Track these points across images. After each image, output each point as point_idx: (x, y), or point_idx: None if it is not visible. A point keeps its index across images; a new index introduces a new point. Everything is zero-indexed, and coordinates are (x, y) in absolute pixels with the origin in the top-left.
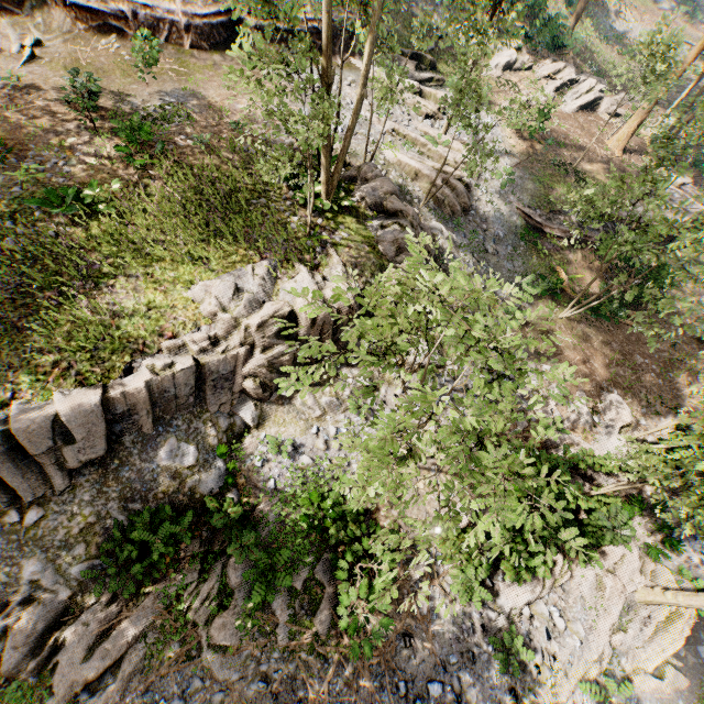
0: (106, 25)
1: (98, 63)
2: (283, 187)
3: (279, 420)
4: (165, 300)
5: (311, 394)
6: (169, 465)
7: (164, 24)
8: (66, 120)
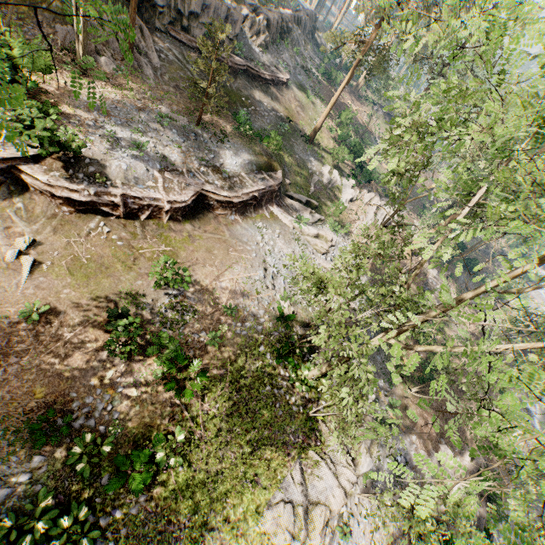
0: (92, 208)
1: (97, 256)
2: (275, 366)
3: None
4: (247, 544)
5: None
6: None
7: (148, 206)
8: (97, 349)
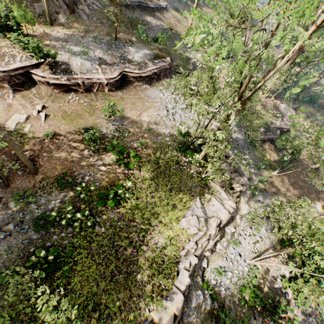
0: (68, 88)
1: (75, 110)
2: (179, 156)
3: (213, 260)
4: (173, 233)
5: (220, 244)
6: (196, 304)
7: (96, 84)
8: (82, 150)
